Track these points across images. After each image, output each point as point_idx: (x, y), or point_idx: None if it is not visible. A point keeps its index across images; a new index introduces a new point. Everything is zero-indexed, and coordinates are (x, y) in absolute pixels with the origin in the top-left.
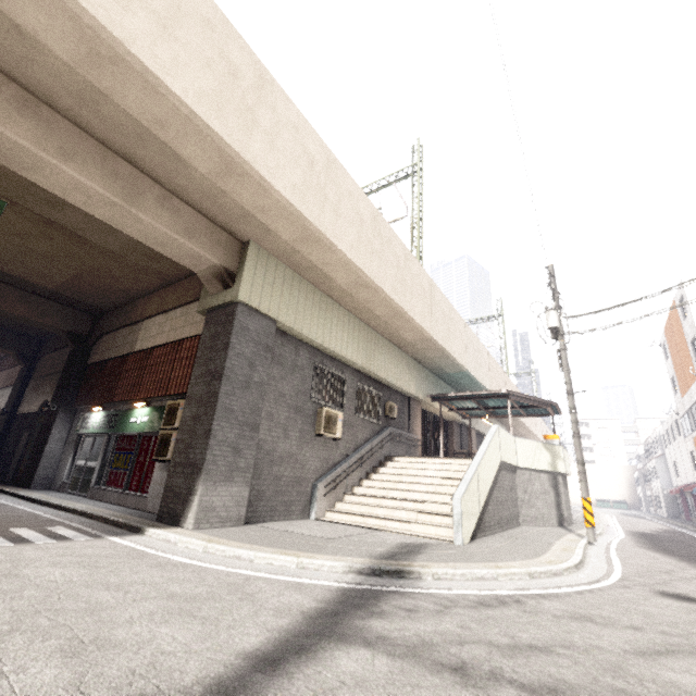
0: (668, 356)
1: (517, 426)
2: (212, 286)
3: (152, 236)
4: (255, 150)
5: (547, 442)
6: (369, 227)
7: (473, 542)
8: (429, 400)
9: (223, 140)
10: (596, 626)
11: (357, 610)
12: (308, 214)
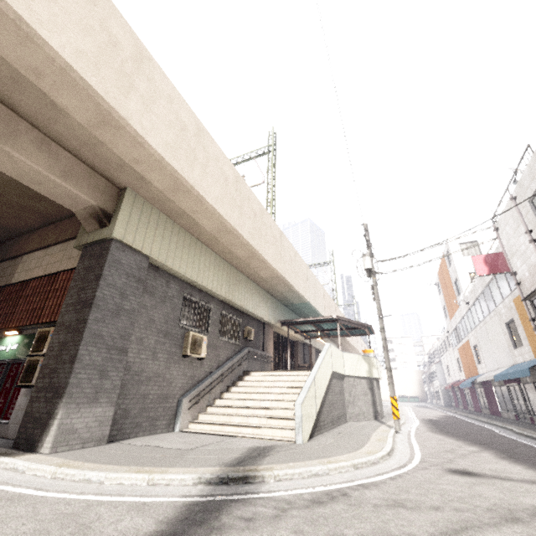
0: (440, 292)
1: (344, 344)
2: (89, 224)
3: (28, 175)
4: (131, 109)
5: (365, 355)
6: (232, 186)
7: (311, 440)
8: (279, 325)
9: (99, 95)
10: (407, 511)
11: (197, 528)
12: (179, 169)
